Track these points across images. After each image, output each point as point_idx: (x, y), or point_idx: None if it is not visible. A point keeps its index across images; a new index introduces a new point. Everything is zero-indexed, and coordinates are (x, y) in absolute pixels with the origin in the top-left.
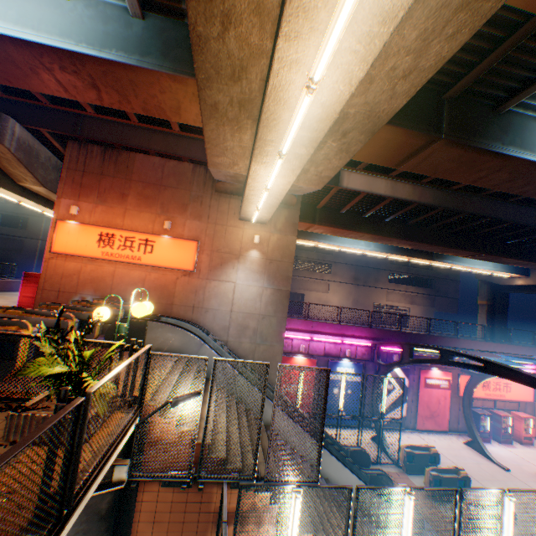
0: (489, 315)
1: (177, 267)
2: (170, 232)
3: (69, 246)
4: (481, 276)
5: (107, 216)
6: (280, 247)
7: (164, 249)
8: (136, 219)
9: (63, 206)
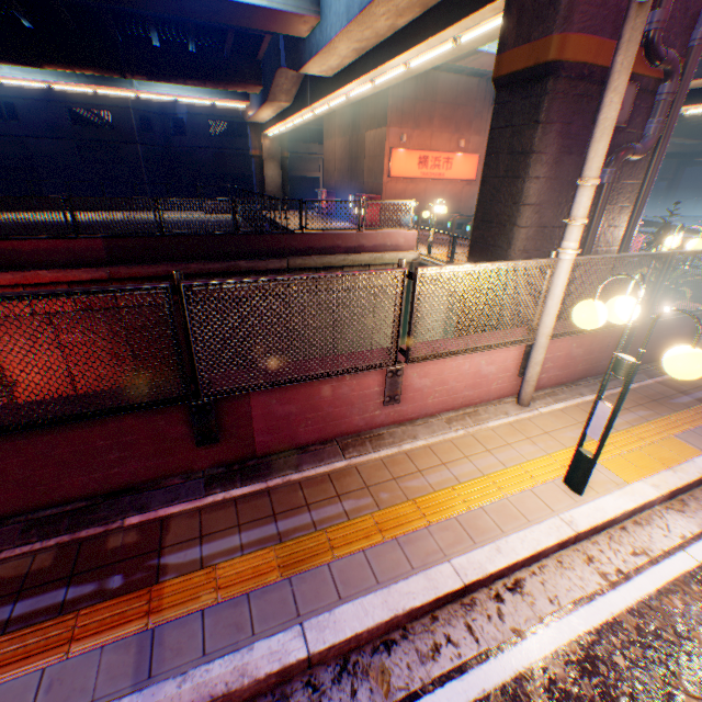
0: None
1: (465, 180)
2: (459, 150)
3: (400, 172)
4: None
5: (419, 141)
6: None
7: (457, 166)
8: (438, 141)
9: (390, 136)
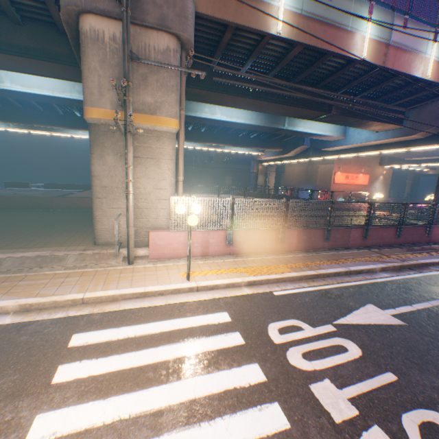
0: (411, 188)
1: (362, 184)
2: (360, 173)
3: (337, 181)
4: (410, 170)
5: (345, 169)
6: (387, 174)
7: (360, 179)
8: (352, 169)
9: (334, 167)
